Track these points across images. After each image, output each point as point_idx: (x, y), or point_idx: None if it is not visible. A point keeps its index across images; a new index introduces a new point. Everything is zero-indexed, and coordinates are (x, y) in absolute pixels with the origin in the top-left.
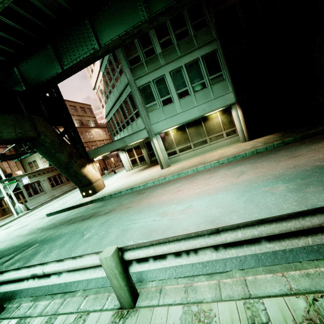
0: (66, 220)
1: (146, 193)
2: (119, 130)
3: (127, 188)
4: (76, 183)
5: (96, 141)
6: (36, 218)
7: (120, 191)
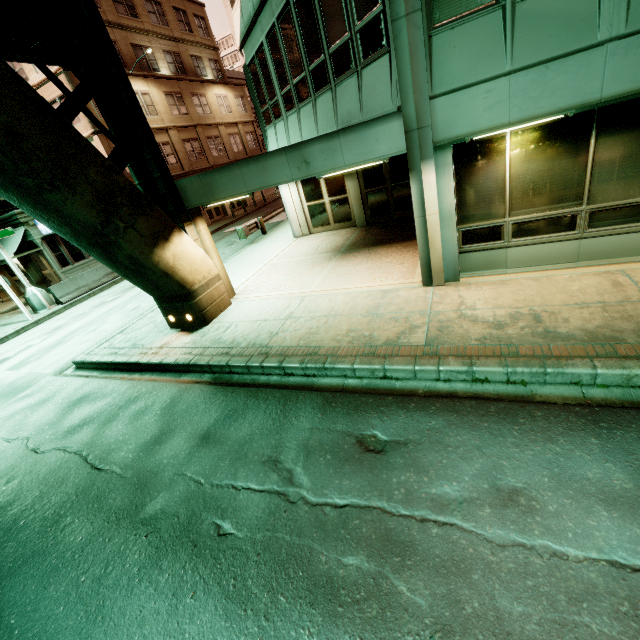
0: (94, 465)
1: (398, 467)
2: (283, 103)
3: (305, 355)
4: (145, 287)
5: (219, 125)
6: (52, 363)
7: (281, 364)
